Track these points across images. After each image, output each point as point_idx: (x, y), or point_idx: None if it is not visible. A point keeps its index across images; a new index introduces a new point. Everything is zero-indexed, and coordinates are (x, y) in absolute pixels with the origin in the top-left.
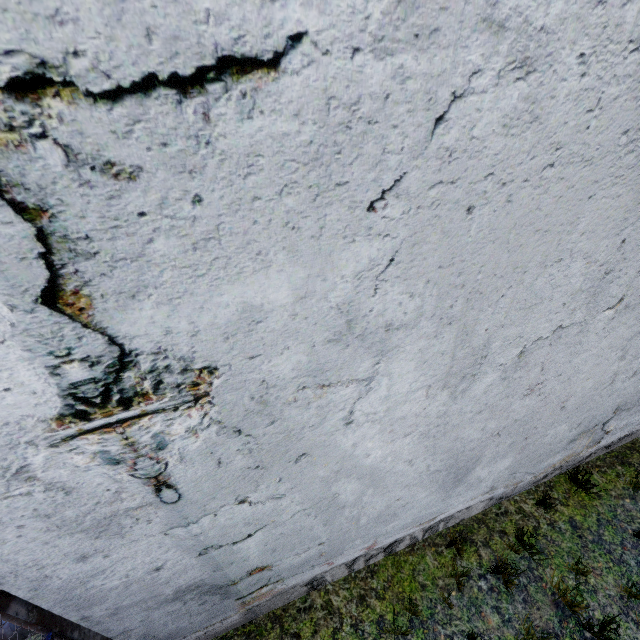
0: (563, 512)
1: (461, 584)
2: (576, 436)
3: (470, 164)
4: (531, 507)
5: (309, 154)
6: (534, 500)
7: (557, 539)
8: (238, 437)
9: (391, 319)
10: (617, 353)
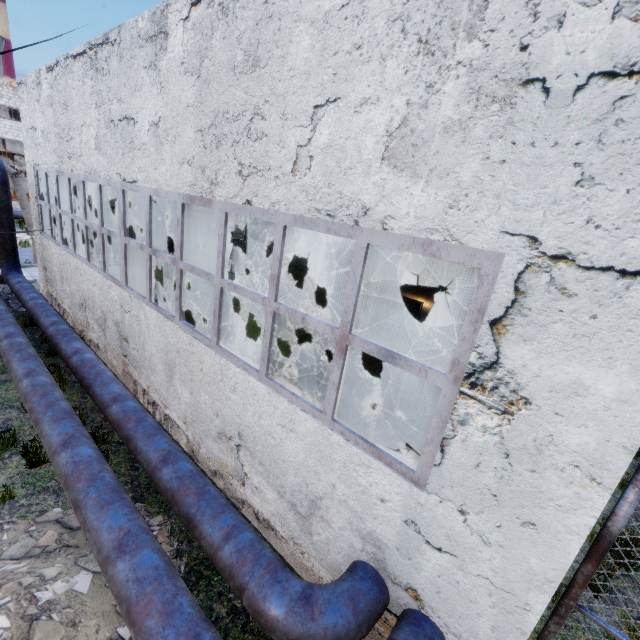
0: None
1: None
2: None
3: None
4: None
5: None
6: None
7: None
8: None
9: None
10: None
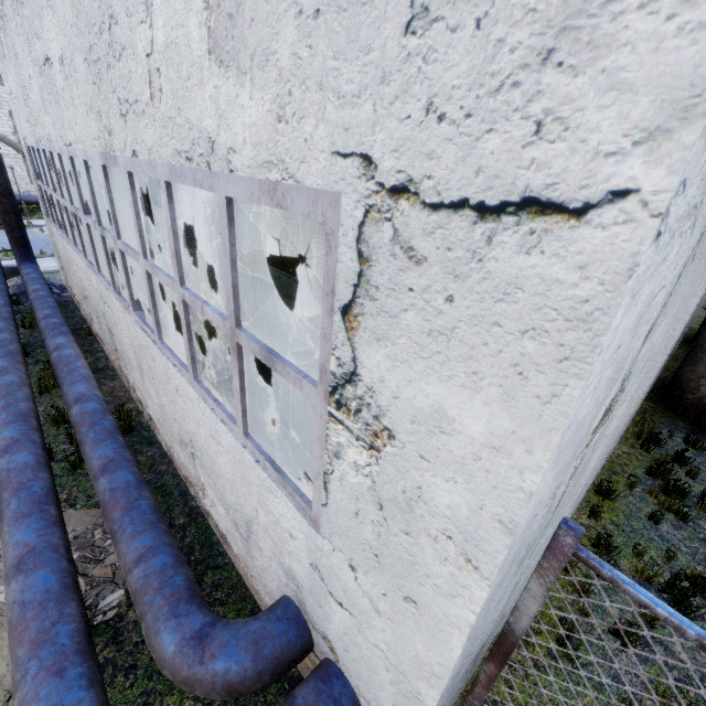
0: (605, 517)
1: (588, 591)
2: (608, 452)
3: (703, 263)
4: (586, 520)
5: (702, 255)
6: (585, 514)
7: (613, 538)
8: (591, 451)
9: (652, 353)
10: (647, 381)
